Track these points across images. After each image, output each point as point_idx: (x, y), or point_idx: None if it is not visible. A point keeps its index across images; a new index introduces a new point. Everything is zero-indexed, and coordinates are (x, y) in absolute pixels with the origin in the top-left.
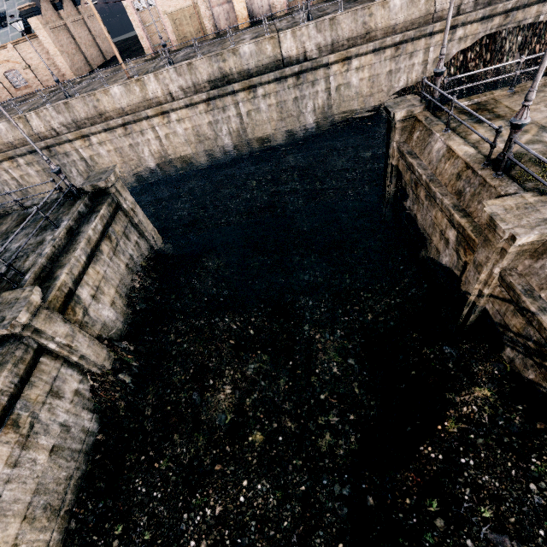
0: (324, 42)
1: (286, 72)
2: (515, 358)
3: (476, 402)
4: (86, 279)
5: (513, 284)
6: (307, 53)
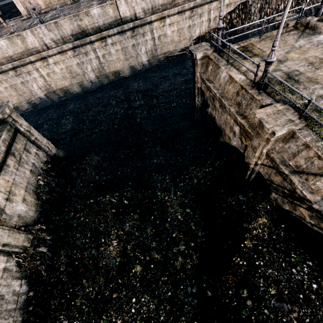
0: (146, 7)
1: (125, 27)
2: (278, 198)
3: (260, 227)
4: None
5: (274, 158)
6: (136, 14)
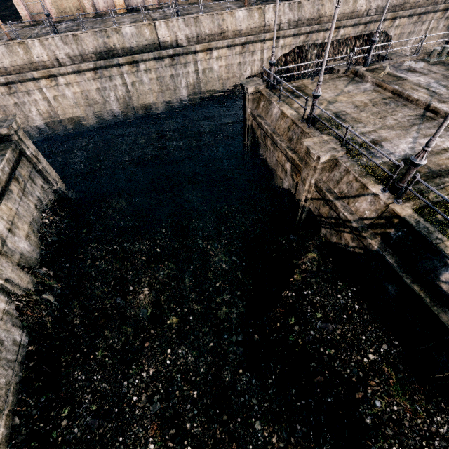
0: (191, 34)
1: (163, 53)
2: (327, 233)
3: (309, 260)
4: (0, 214)
5: (321, 187)
6: (178, 41)
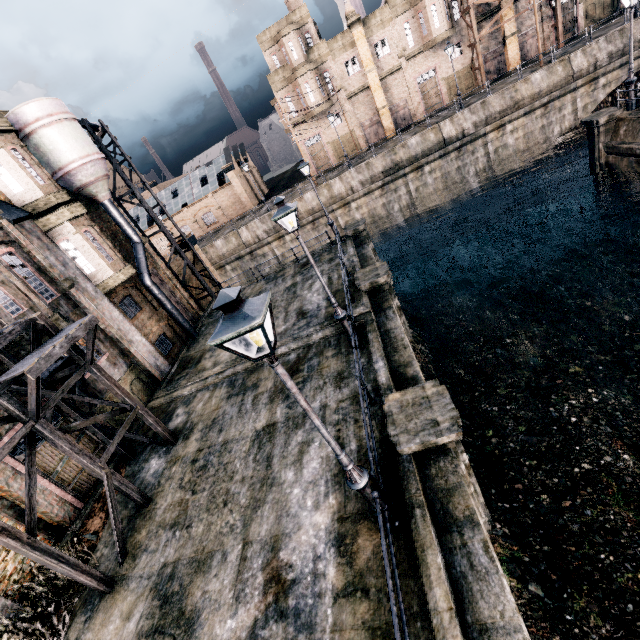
0: (479, 119)
1: (449, 149)
2: None
3: None
4: None
5: None
6: (464, 131)
